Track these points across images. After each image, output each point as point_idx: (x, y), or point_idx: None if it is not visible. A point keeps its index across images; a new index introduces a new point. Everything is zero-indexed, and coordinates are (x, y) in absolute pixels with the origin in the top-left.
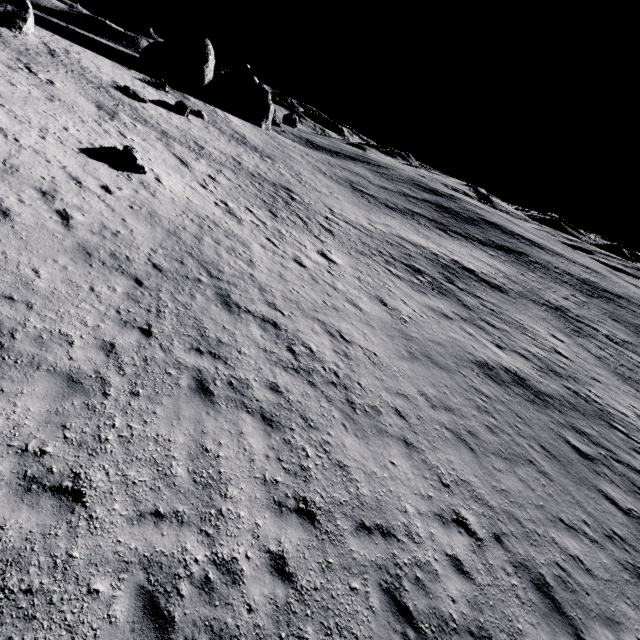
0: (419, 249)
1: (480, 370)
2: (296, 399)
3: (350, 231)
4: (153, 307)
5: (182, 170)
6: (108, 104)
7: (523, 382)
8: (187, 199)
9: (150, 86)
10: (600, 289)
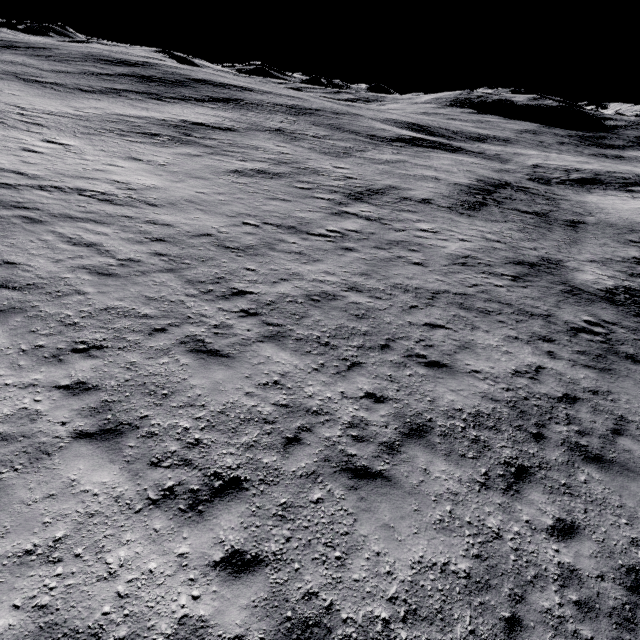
0: (145, 120)
1: (234, 174)
2: (112, 212)
3: (60, 120)
4: None
5: None
6: None
7: (264, 172)
8: None
9: None
10: (303, 109)
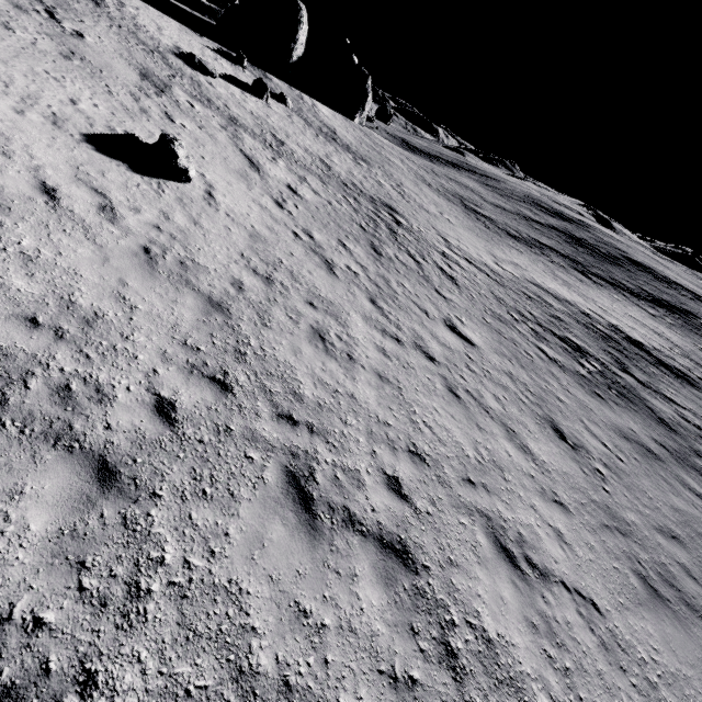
0: (565, 306)
1: None
2: None
3: (476, 277)
4: (119, 578)
5: (250, 176)
6: (160, 73)
7: None
8: (251, 228)
9: (224, 58)
10: None
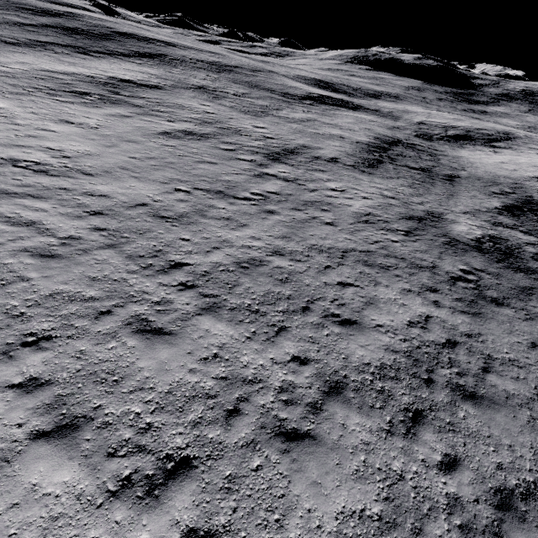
0: (73, 76)
1: (164, 136)
2: (49, 184)
3: None
4: None
5: None
6: None
7: (191, 133)
8: None
9: None
10: (223, 66)
